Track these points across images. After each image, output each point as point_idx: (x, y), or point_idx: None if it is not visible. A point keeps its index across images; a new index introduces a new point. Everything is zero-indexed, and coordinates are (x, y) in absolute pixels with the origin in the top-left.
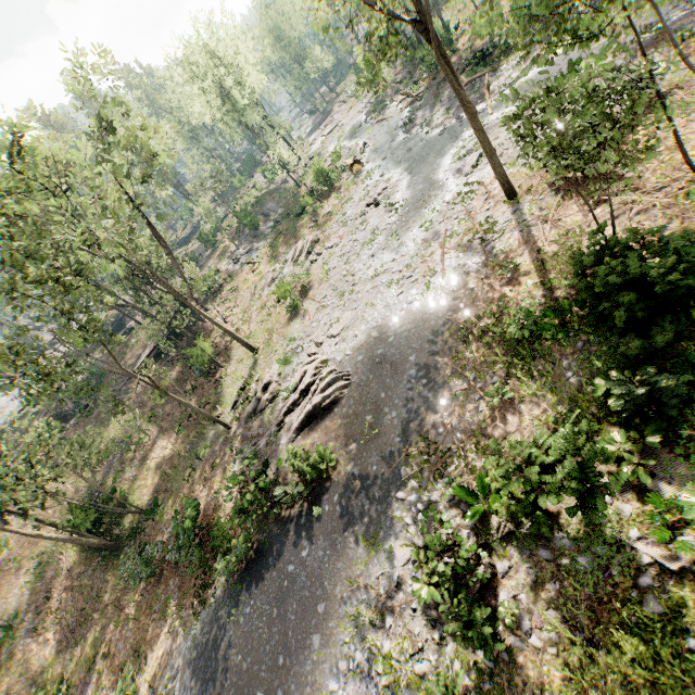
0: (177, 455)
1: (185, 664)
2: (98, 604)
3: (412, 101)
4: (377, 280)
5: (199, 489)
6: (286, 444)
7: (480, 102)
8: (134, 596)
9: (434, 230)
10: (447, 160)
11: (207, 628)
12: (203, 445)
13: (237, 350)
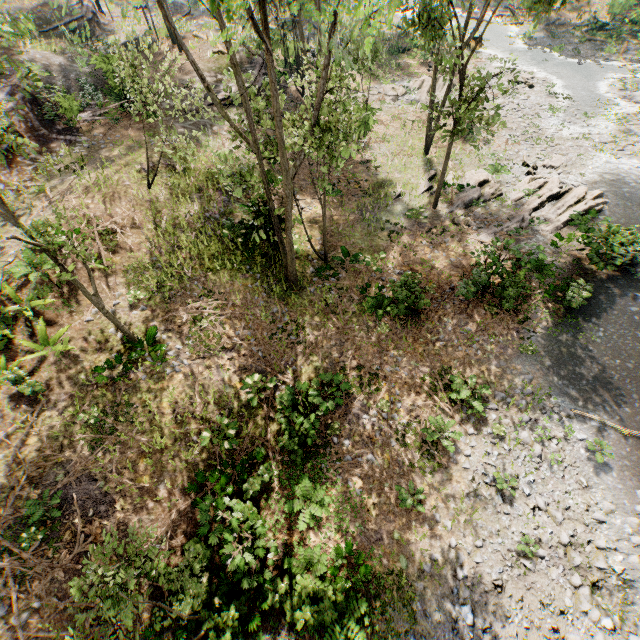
0: (344, 216)
1: (538, 372)
2: (294, 337)
3: (519, 23)
4: (579, 142)
5: (423, 249)
6: (551, 231)
7: (613, 60)
8: (384, 328)
9: (626, 128)
10: (603, 85)
11: (550, 347)
12: (391, 215)
13: (377, 143)
